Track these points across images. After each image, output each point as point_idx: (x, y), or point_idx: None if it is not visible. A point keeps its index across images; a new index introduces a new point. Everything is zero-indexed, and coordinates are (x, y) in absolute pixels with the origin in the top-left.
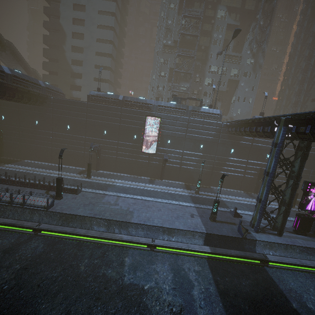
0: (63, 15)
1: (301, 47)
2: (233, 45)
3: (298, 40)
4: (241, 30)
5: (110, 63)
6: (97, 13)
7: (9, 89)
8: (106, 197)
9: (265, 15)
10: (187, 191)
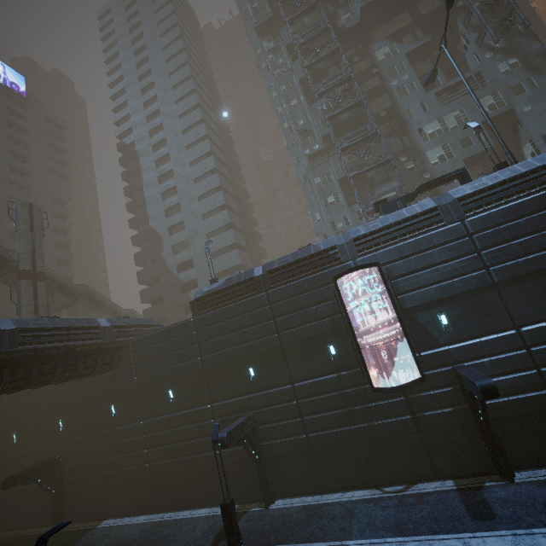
0: (153, 215)
1: None
2: (441, 74)
3: None
4: None
5: (233, 237)
6: (192, 184)
7: (12, 364)
8: None
9: None
10: None
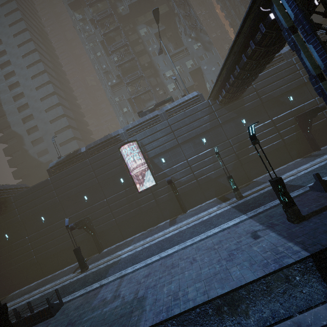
0: (13, 122)
1: (235, 12)
2: (172, 46)
3: (227, 11)
4: (158, 8)
5: (72, 133)
6: (39, 101)
7: None
8: (101, 292)
9: (180, 4)
10: (225, 204)
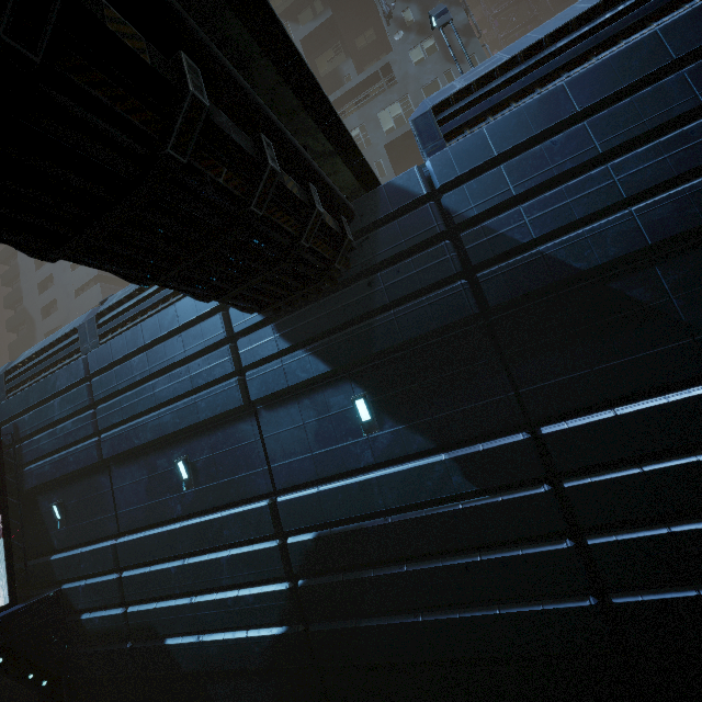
0: (27, 291)
1: None
2: (354, 69)
3: None
4: None
5: None
6: None
7: None
8: None
9: None
10: None
